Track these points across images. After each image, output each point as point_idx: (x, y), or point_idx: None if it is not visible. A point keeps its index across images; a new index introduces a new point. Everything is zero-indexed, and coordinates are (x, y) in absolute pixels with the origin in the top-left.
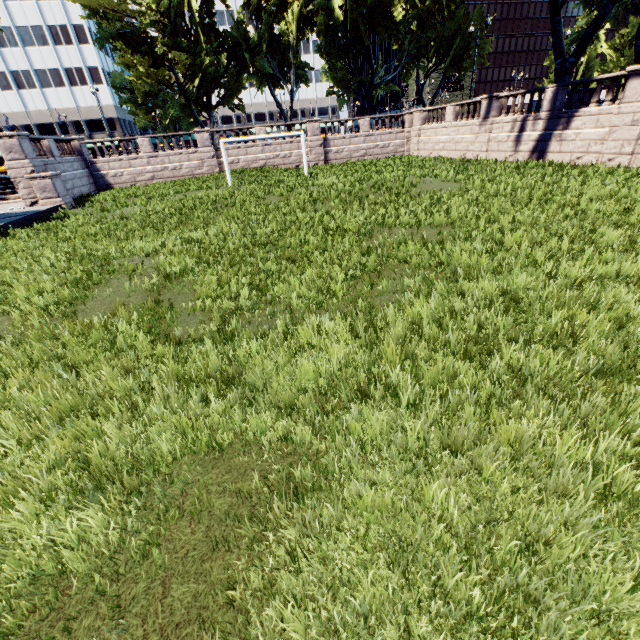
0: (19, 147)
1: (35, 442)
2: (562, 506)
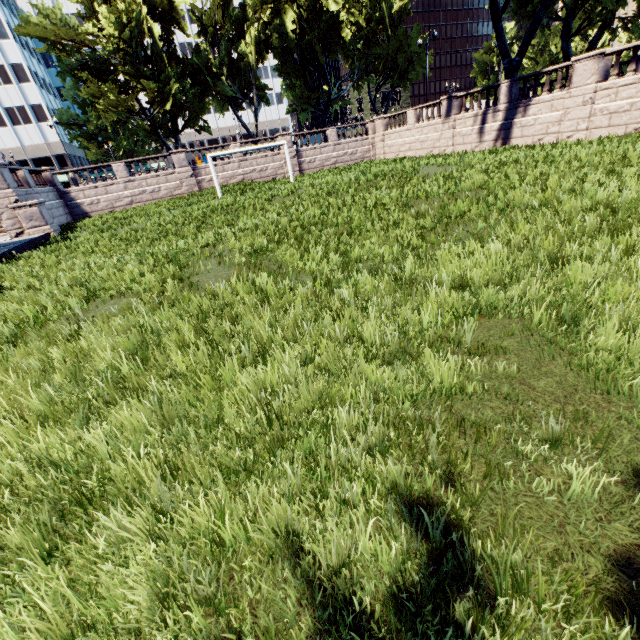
0: (0, 177)
1: (293, 344)
2: None
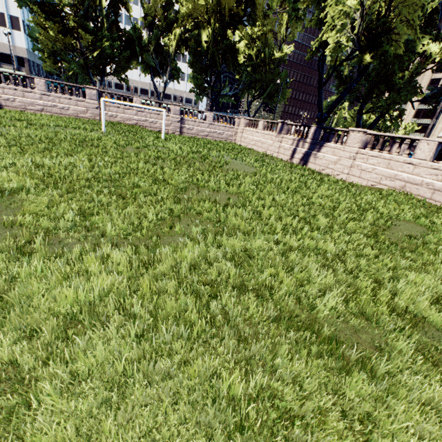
0: None
1: None
2: (210, 436)
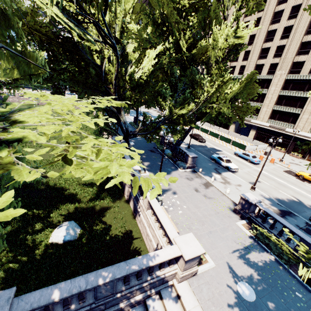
0: None
1: None
2: None
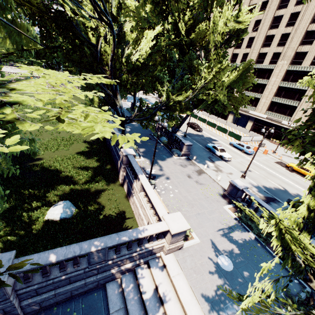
0: None
1: None
2: None
